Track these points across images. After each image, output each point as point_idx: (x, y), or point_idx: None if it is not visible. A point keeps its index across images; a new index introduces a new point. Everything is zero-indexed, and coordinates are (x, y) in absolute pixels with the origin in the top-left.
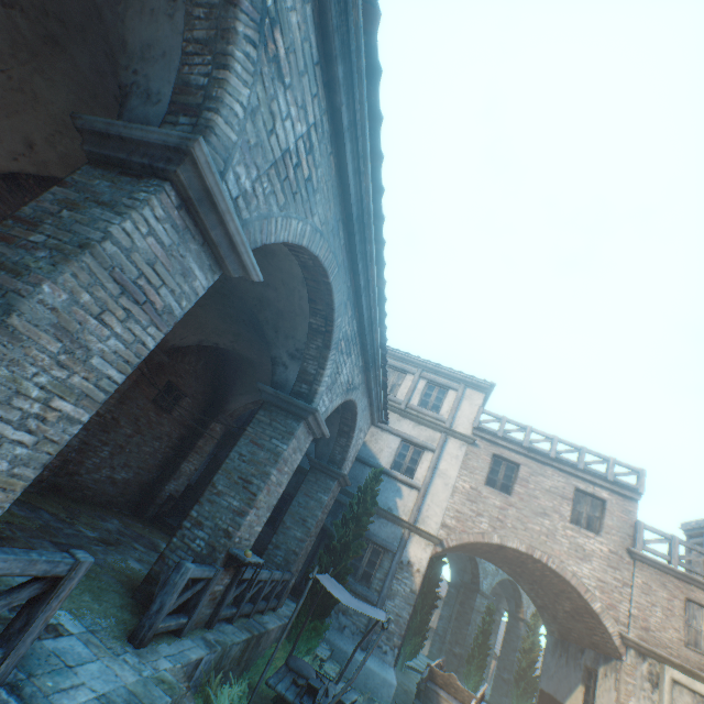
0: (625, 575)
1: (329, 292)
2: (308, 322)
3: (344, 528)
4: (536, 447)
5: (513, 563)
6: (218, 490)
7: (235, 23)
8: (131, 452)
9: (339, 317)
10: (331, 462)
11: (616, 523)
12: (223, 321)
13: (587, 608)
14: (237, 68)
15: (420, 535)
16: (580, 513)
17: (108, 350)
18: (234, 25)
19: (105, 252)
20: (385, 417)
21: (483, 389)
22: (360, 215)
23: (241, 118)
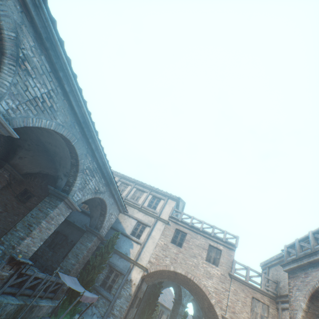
0: (227, 286)
1: (74, 148)
2: (71, 161)
3: (96, 259)
4: (194, 225)
5: (186, 283)
6: (17, 229)
7: (3, 60)
8: (0, 220)
9: (82, 159)
10: (96, 228)
11: (225, 260)
12: (49, 162)
13: (210, 303)
14: (5, 72)
15: (138, 266)
16: (211, 256)
17: None
18: (3, 60)
19: None
20: (126, 209)
21: (175, 200)
22: (85, 121)
23: (8, 85)
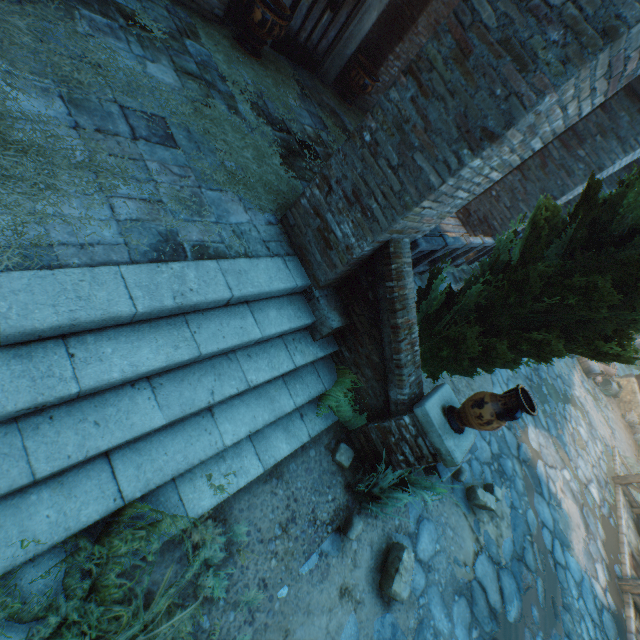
0: None
1: None
2: None
3: None
4: None
5: None
6: None
7: None
8: None
9: None
10: None
11: None
12: None
13: None
14: None
15: None
16: None
17: (575, 193)
18: None
19: (605, 170)
20: None
21: None
22: None
23: None
